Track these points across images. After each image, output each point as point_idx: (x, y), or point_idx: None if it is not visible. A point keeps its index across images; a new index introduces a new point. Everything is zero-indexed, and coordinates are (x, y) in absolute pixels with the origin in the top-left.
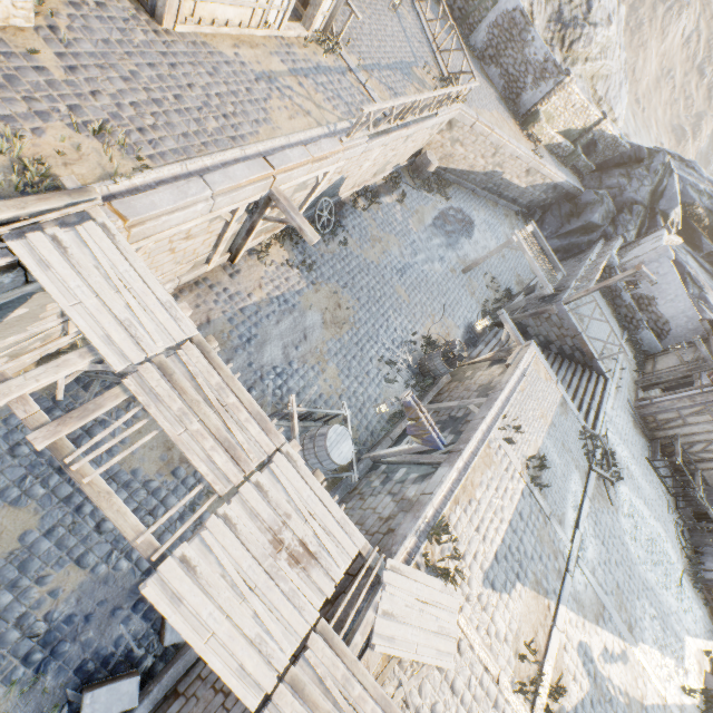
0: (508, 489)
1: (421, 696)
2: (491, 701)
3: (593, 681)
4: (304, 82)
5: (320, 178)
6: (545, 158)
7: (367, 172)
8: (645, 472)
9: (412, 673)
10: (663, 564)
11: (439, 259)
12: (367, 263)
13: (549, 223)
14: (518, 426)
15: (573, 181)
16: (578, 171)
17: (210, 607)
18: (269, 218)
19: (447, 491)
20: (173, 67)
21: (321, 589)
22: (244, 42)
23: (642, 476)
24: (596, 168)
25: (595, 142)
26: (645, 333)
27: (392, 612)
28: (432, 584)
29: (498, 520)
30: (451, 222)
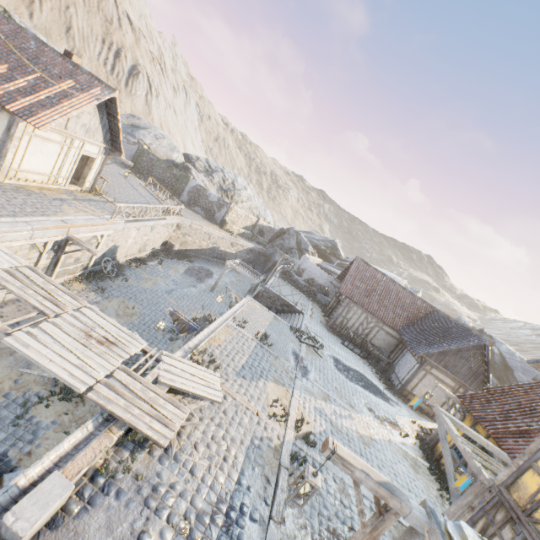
0: (245, 344)
1: (202, 413)
2: (255, 422)
3: (330, 424)
4: (83, 203)
5: (99, 240)
6: (239, 238)
7: (132, 247)
8: (342, 349)
9: (194, 403)
10: (368, 384)
11: (193, 286)
12: (144, 289)
13: (258, 268)
14: (244, 320)
15: (259, 247)
16: (261, 243)
17: (47, 351)
18: (68, 252)
19: (202, 339)
20: (4, 192)
21: (120, 355)
22: (45, 189)
23: (340, 350)
24: (269, 241)
25: (262, 230)
26: (319, 295)
27: (171, 370)
28: (198, 367)
29: (241, 354)
30: (197, 271)
